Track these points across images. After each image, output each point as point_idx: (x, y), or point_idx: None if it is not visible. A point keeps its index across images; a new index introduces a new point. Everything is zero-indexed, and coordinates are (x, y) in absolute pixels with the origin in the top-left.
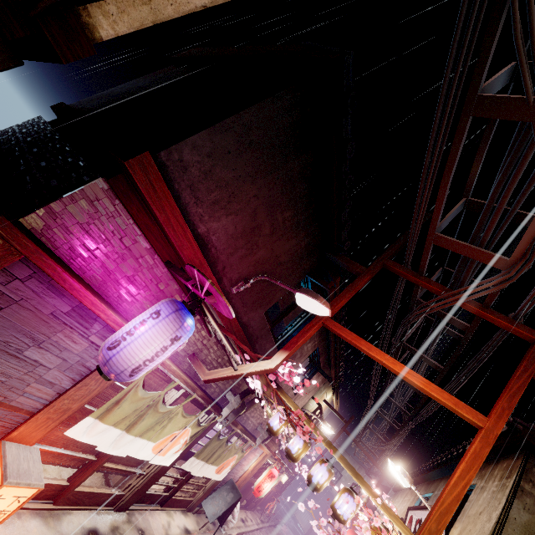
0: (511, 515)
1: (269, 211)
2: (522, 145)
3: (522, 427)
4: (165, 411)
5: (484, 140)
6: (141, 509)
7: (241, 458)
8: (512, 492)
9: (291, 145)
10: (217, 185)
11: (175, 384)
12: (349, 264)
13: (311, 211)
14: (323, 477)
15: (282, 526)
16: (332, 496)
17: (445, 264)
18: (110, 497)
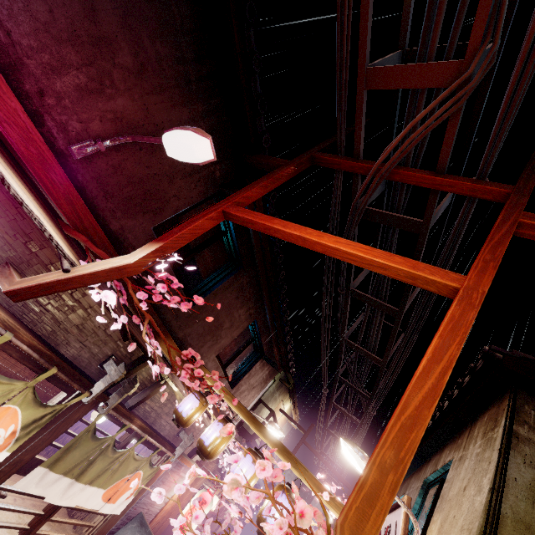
0: (509, 475)
1: (125, 21)
2: None
3: (501, 356)
4: None
5: None
6: None
7: (151, 477)
8: (504, 442)
9: None
10: None
11: None
12: (269, 160)
13: (207, 70)
14: (247, 473)
15: None
16: None
17: None
18: None
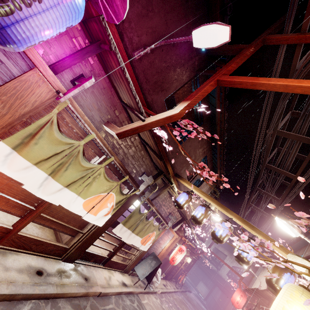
0: None
1: None
2: None
3: None
4: (87, 166)
5: None
6: (86, 264)
7: (158, 235)
8: None
9: None
10: None
11: (91, 137)
12: (233, 47)
13: None
14: (224, 231)
15: (190, 293)
16: (219, 276)
17: None
18: (56, 248)
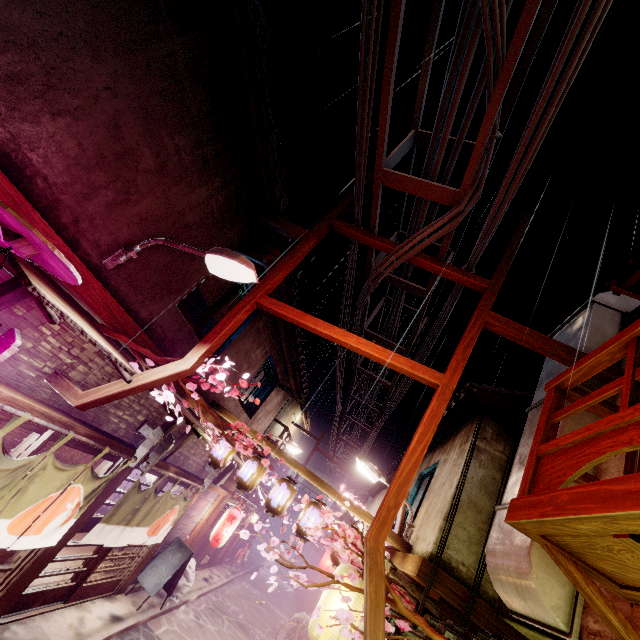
0: (469, 475)
1: (146, 128)
2: (469, 29)
3: (476, 390)
4: (13, 467)
5: (430, 39)
6: (24, 617)
7: (185, 508)
8: (469, 454)
9: (161, 4)
10: (8, 40)
11: (20, 421)
12: (289, 228)
13: (223, 144)
14: (284, 498)
15: (261, 569)
16: None
17: (400, 226)
18: None
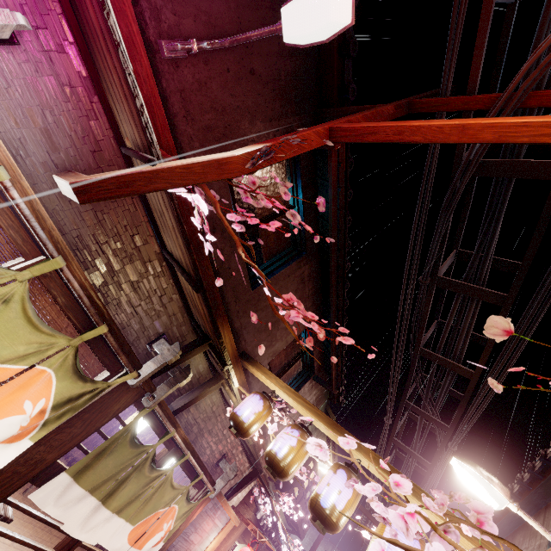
0: None
1: None
2: None
3: None
4: None
5: None
6: None
7: (185, 518)
8: None
9: None
10: None
11: None
12: (359, 106)
13: None
14: (342, 495)
15: None
16: None
17: None
18: None
